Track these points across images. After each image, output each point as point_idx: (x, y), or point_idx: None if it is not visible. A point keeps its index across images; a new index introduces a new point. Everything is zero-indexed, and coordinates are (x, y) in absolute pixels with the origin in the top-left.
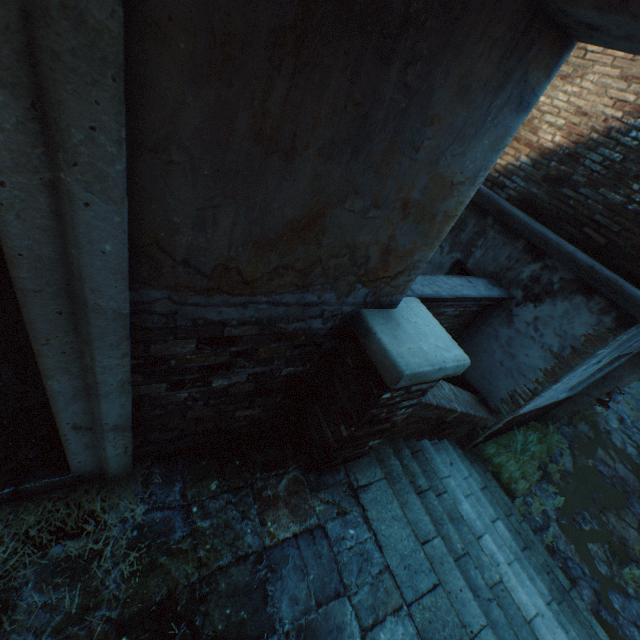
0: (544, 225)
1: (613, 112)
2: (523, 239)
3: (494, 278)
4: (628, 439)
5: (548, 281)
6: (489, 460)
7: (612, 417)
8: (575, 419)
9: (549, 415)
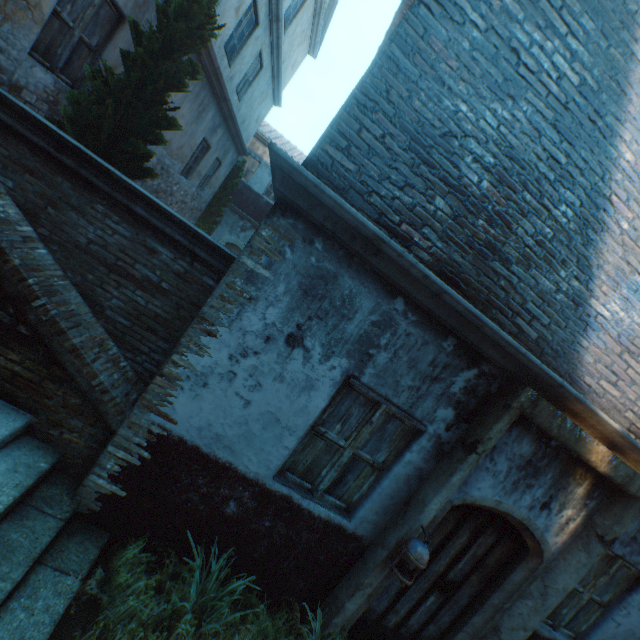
0: None
1: None
2: None
3: None
4: None
5: None
6: (115, 574)
7: None
8: None
9: (330, 599)
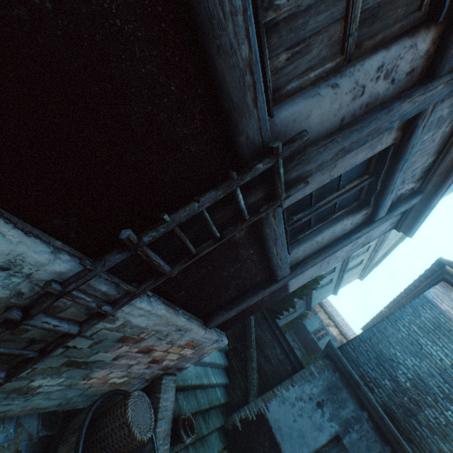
0: None
1: None
2: None
3: None
4: None
5: None
6: None
7: None
8: None
9: None
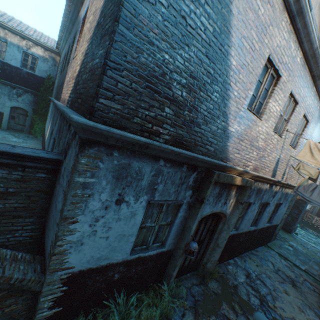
0: (72, 109)
1: (87, 45)
2: (68, 122)
3: (61, 153)
4: (252, 290)
5: (69, 140)
6: None
7: (241, 273)
8: (206, 278)
9: (166, 274)
